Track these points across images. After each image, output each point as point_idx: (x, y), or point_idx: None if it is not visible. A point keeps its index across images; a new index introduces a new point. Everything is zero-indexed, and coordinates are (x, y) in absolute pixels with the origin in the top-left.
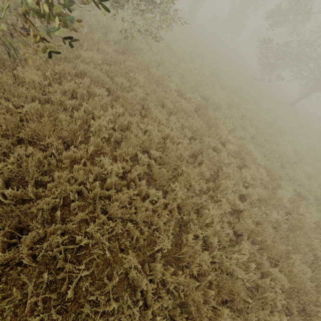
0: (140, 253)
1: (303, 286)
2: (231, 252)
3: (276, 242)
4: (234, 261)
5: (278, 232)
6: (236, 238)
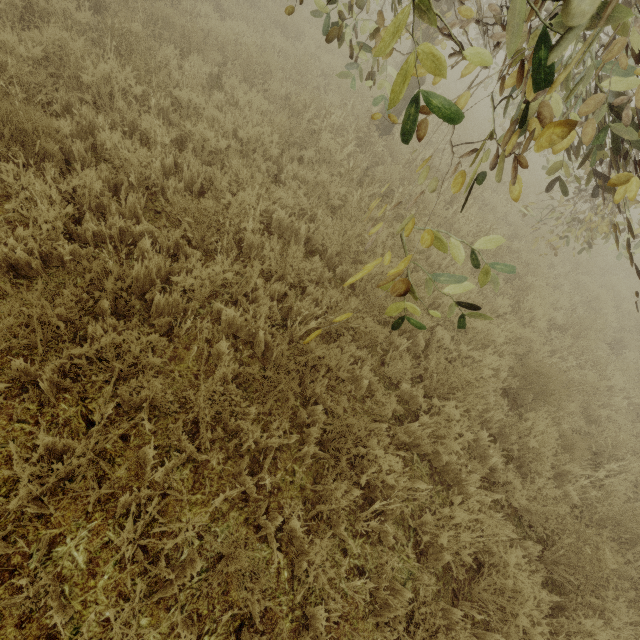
0: None
1: None
2: None
3: None
4: None
5: None
6: None
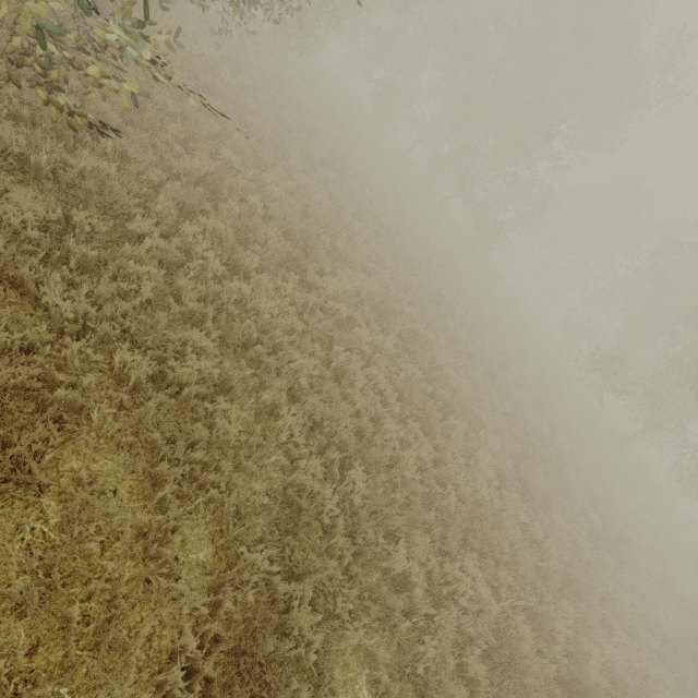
0: None
1: None
2: None
3: None
4: None
5: None
6: None
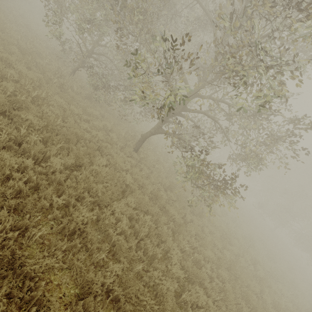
0: None
1: None
2: None
3: None
4: None
5: None
6: None
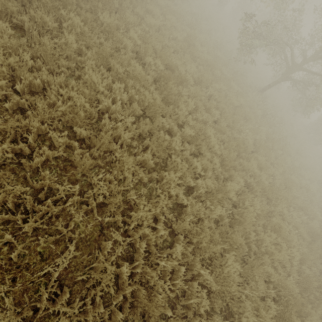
0: (26, 273)
1: (230, 288)
2: (160, 258)
3: (215, 238)
4: (159, 271)
5: (220, 227)
6: (173, 237)
